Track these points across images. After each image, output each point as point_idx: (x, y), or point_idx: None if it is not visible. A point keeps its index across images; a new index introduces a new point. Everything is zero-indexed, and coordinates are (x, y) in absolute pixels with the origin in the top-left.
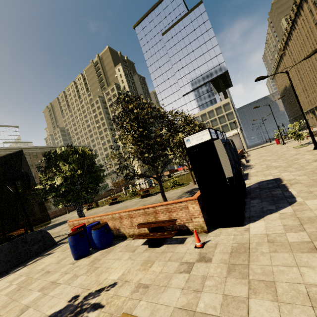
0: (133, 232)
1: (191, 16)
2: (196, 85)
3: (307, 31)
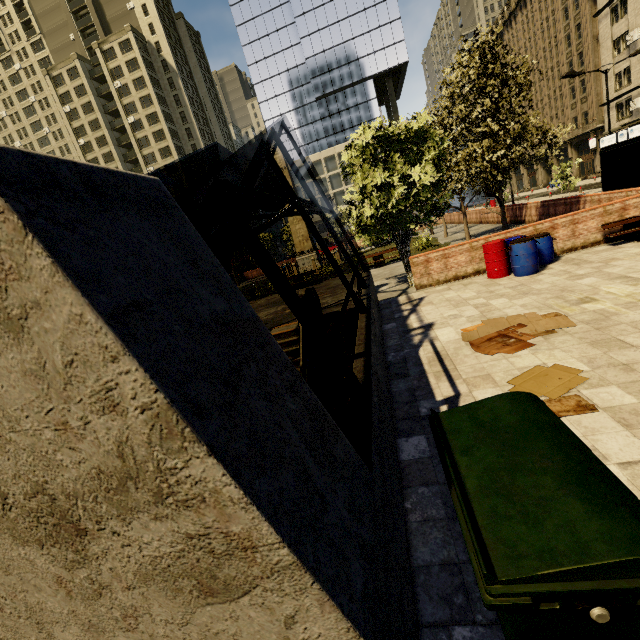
0: (572, 244)
1: None
2: (346, 80)
3: (545, 18)
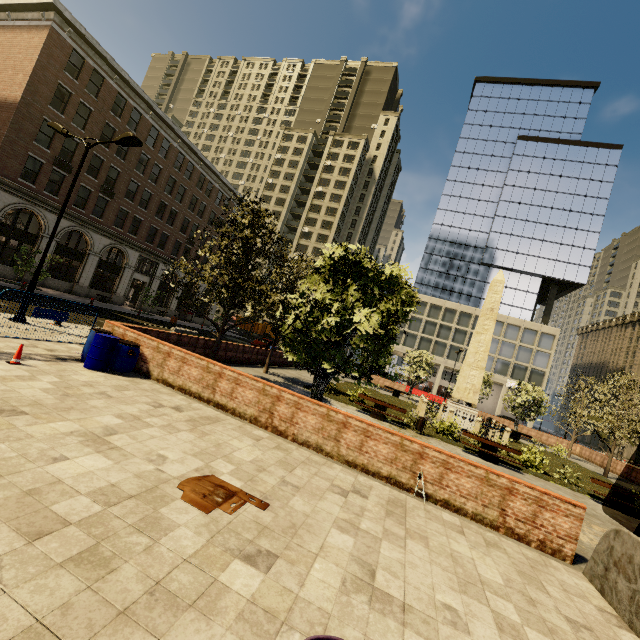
0: None
1: (589, 154)
2: (518, 265)
3: None
